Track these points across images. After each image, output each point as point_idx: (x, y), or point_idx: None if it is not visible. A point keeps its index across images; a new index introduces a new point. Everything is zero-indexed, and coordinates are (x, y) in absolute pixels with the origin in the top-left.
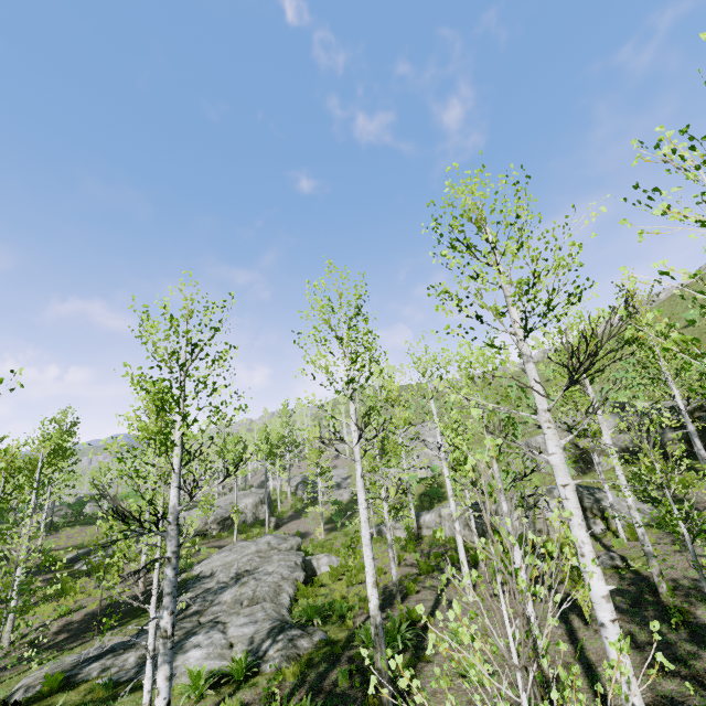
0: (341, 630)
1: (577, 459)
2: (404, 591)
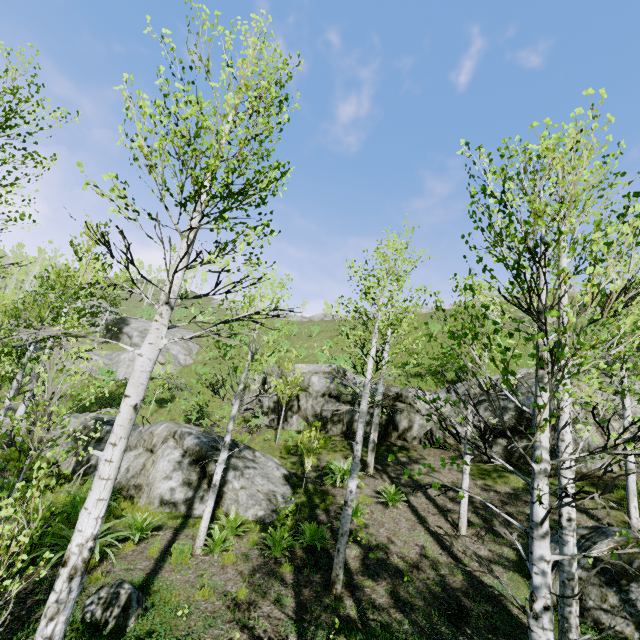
0: None
1: (275, 410)
2: None
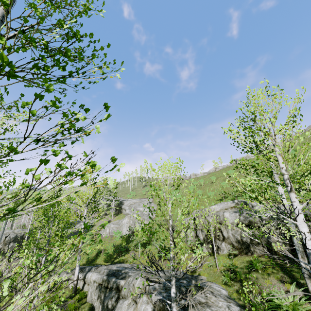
0: None
1: (208, 240)
2: None
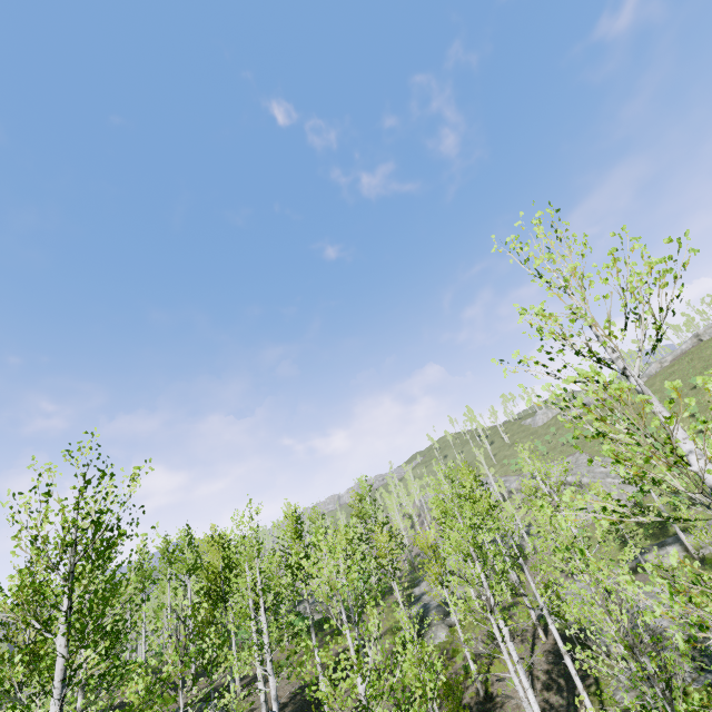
0: None
1: None
2: None
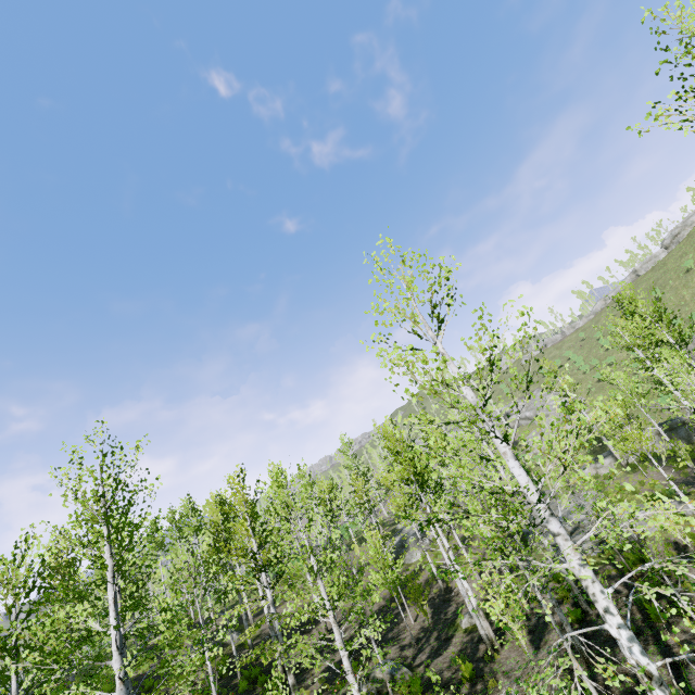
0: (693, 495)
1: None
2: (688, 478)
